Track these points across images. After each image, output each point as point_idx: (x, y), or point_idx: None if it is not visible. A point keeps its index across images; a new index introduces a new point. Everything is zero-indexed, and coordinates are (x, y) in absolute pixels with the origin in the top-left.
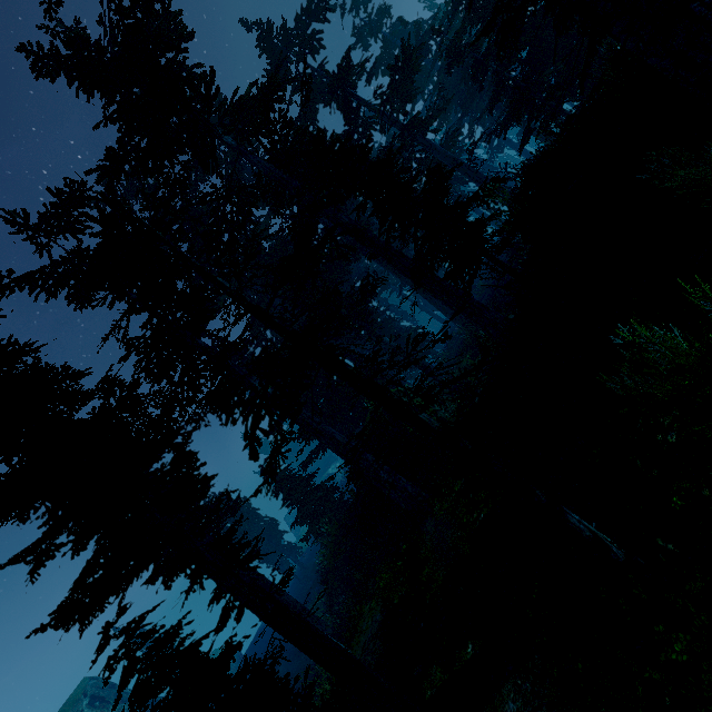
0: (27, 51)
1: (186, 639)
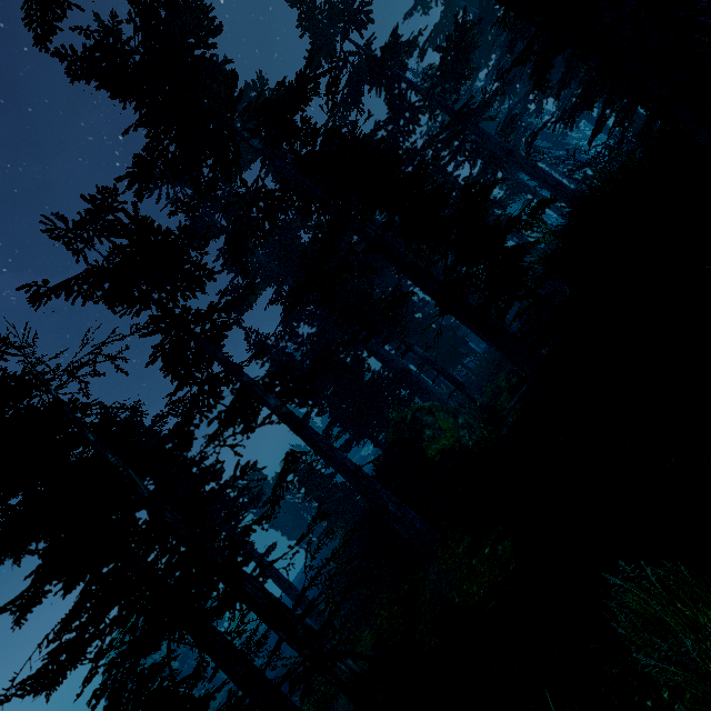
0: (60, 56)
1: (166, 679)
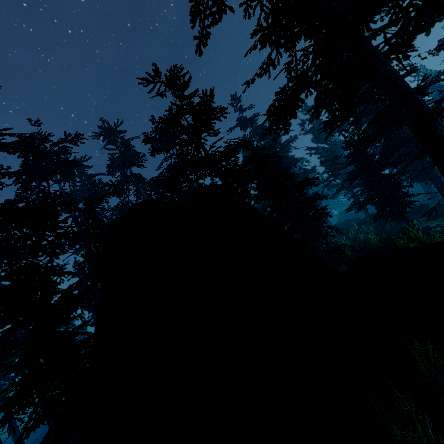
0: None
1: None
